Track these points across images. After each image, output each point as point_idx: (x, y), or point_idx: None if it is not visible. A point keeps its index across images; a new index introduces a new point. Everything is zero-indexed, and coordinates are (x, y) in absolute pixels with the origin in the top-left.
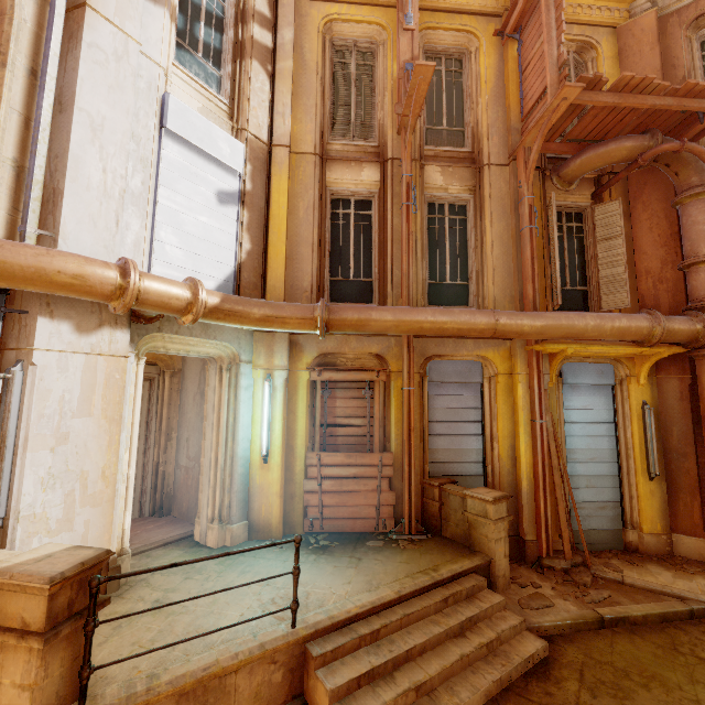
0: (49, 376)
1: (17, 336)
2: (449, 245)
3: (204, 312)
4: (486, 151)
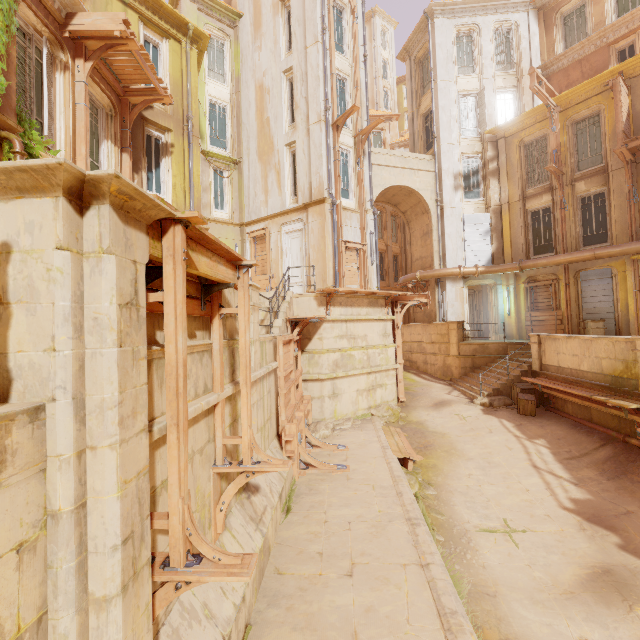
0: (449, 293)
1: (442, 286)
2: (595, 215)
3: (480, 273)
4: (609, 165)
